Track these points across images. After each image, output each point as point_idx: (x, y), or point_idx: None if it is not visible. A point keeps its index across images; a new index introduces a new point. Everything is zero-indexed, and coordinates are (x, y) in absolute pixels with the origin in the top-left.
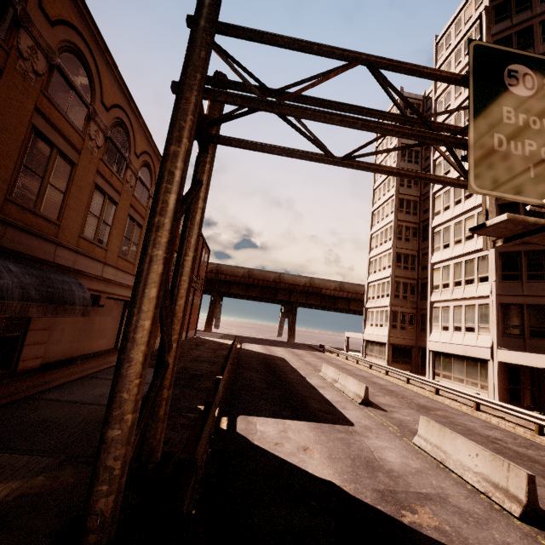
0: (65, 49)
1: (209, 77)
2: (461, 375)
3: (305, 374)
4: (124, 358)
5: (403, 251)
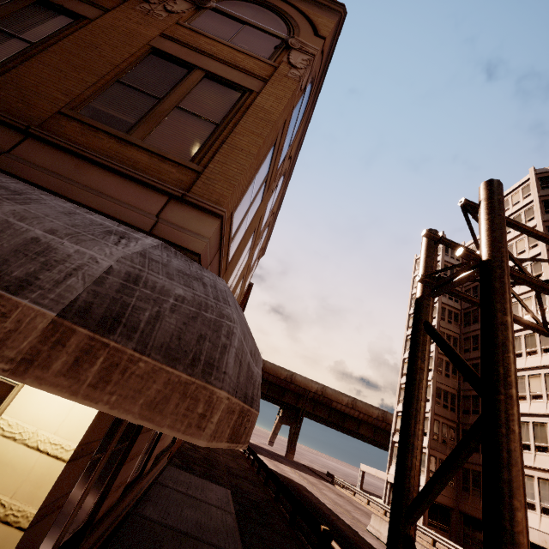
0: (283, 174)
1: (435, 234)
2: None
3: (351, 524)
4: None
5: (443, 387)
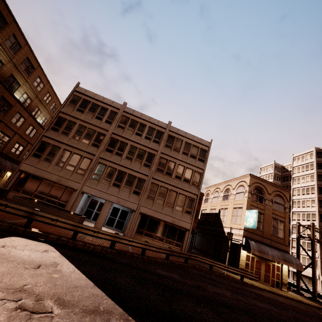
0: None
1: (300, 224)
2: (305, 282)
3: None
4: (315, 278)
5: None
